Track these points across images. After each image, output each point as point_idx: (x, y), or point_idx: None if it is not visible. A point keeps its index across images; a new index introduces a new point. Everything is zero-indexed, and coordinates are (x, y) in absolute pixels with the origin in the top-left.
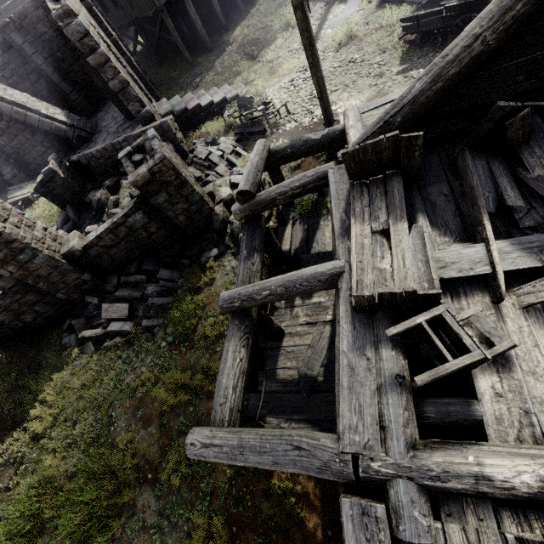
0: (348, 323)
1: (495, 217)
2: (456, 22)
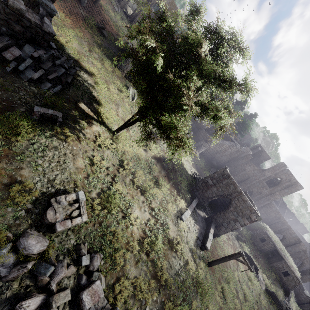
0: None
1: None
2: None
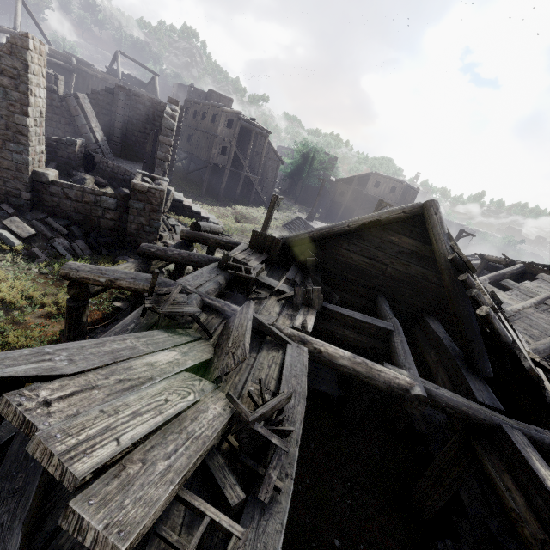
0: (211, 267)
1: (289, 285)
2: None
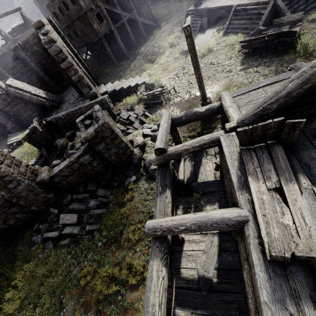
0: (263, 272)
1: None
2: (274, 42)
